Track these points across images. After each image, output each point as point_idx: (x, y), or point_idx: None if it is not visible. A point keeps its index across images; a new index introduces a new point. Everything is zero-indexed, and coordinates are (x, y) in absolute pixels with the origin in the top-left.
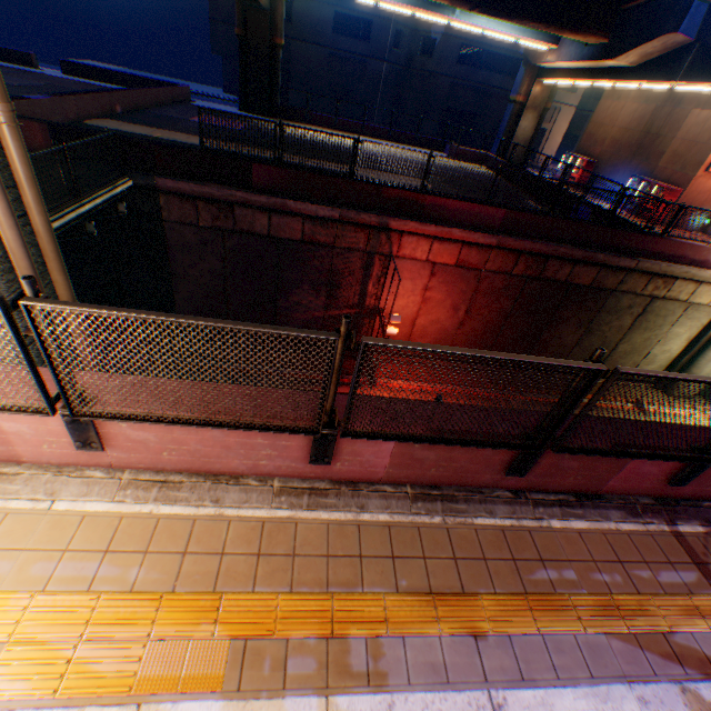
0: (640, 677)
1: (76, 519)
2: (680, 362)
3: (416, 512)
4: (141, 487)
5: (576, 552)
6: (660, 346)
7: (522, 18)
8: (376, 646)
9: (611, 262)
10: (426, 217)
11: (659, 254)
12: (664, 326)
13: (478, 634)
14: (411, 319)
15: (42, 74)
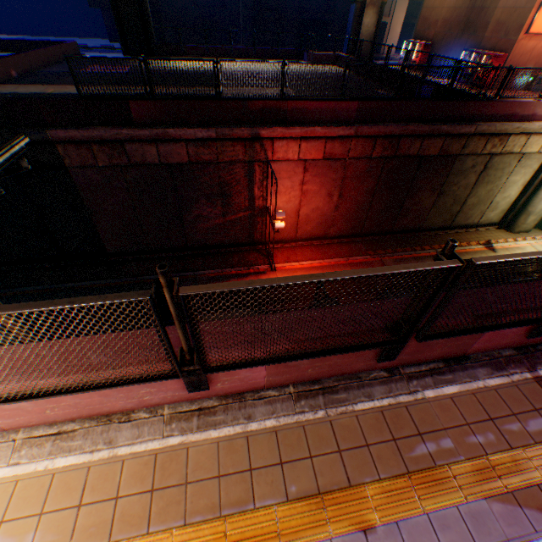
0: (522, 537)
1: None
2: (518, 204)
3: (300, 411)
4: (35, 444)
5: (450, 419)
6: (501, 194)
7: None
8: None
9: (454, 131)
10: (290, 121)
11: (493, 116)
12: (503, 177)
13: (367, 528)
14: (295, 211)
15: None
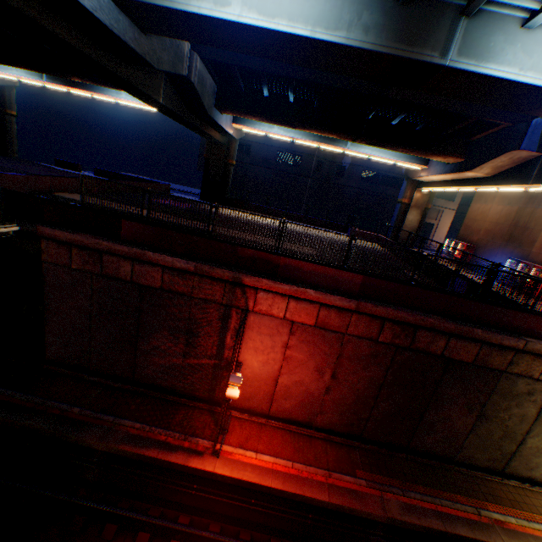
0: None
1: None
2: None
3: None
4: None
5: None
6: None
7: (391, 144)
8: None
9: (493, 338)
10: (281, 275)
11: None
12: None
13: None
14: (273, 376)
15: (78, 174)
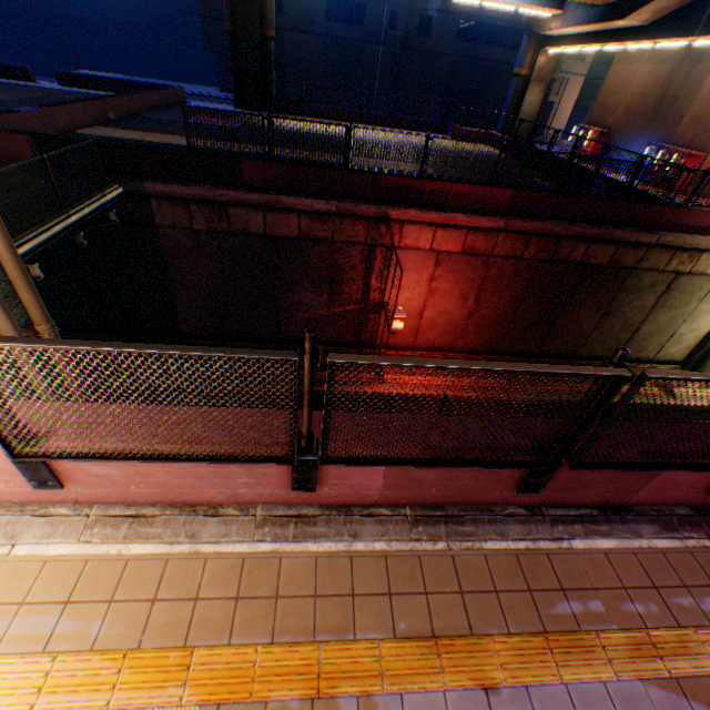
0: None
1: (36, 565)
2: (709, 341)
3: (416, 538)
4: (110, 524)
5: (602, 578)
6: (687, 324)
7: None
8: (369, 706)
9: (630, 238)
10: (427, 203)
11: (683, 227)
12: (691, 303)
13: (489, 687)
14: (418, 311)
15: (39, 88)
